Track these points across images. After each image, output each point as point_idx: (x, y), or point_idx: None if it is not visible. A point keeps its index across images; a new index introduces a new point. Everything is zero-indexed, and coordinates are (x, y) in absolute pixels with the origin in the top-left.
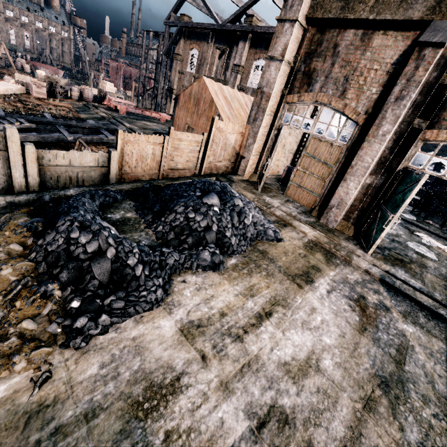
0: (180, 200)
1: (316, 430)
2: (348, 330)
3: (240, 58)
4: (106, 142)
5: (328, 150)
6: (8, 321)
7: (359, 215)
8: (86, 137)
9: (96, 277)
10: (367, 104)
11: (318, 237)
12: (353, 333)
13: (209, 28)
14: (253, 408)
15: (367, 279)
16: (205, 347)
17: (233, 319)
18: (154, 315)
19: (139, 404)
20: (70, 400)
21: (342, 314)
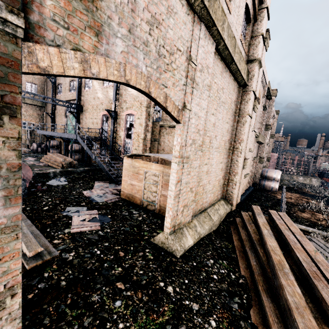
0: None
1: None
2: None
3: None
4: None
5: None
6: None
7: None
8: None
9: None
10: None
11: None
12: None
13: None
14: None
15: None
16: None
17: None
18: None
19: None
20: None
21: None
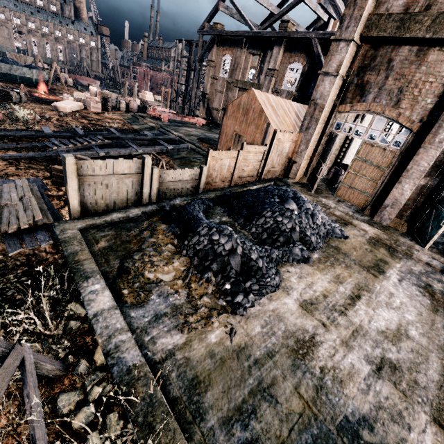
0: (264, 206)
1: (418, 375)
2: (423, 310)
3: (275, 62)
4: (165, 151)
5: (380, 154)
6: (194, 297)
7: (412, 213)
8: (151, 149)
9: (233, 268)
10: (421, 113)
11: (379, 234)
12: (428, 313)
13: (244, 36)
14: (370, 358)
15: (429, 270)
16: (322, 318)
17: (333, 299)
18: (278, 295)
19: (295, 350)
20: (254, 345)
21: (415, 298)
